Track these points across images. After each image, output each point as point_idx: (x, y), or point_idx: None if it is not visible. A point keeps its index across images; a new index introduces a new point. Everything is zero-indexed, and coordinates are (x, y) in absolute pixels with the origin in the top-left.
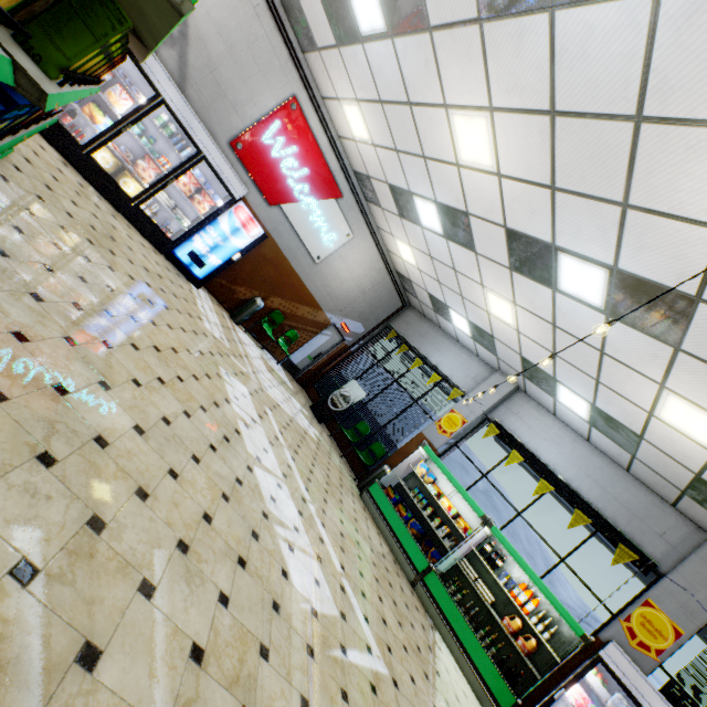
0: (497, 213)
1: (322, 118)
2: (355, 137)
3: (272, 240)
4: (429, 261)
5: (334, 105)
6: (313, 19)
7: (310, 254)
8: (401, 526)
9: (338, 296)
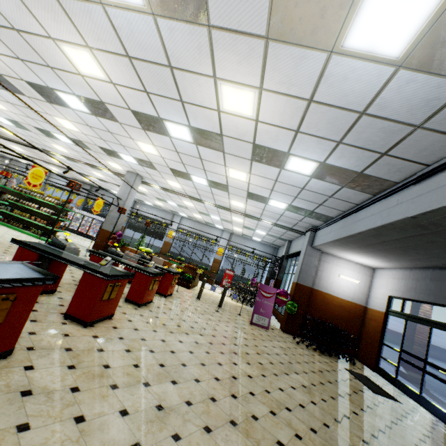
0: None
1: None
2: None
3: None
4: None
5: None
6: None
7: None
8: None
9: None
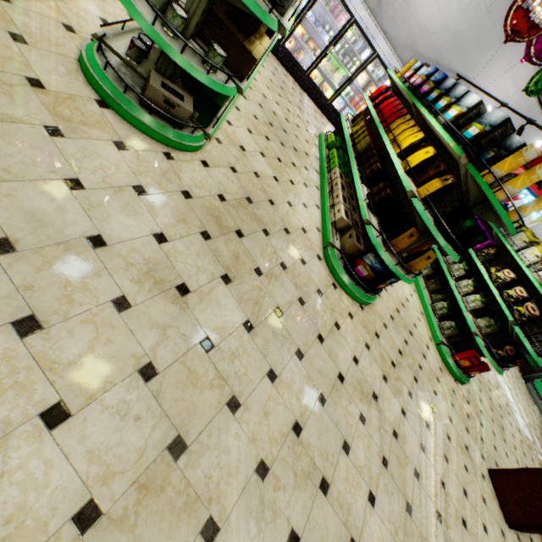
0: None
1: None
2: None
3: None
4: None
5: None
6: None
7: None
8: None
9: None
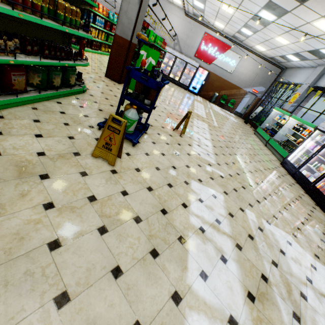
0: (246, 18)
1: (215, 31)
2: (223, 28)
3: (214, 74)
4: (263, 45)
5: (214, 25)
6: (198, 13)
7: (228, 71)
8: (264, 133)
9: (245, 80)
